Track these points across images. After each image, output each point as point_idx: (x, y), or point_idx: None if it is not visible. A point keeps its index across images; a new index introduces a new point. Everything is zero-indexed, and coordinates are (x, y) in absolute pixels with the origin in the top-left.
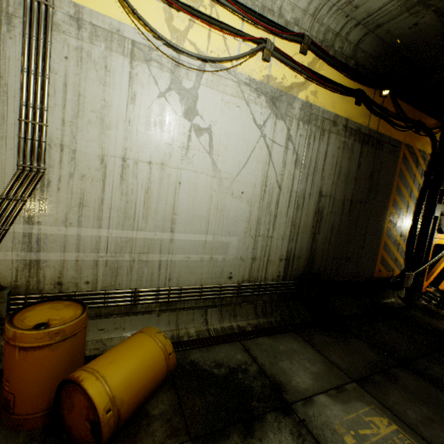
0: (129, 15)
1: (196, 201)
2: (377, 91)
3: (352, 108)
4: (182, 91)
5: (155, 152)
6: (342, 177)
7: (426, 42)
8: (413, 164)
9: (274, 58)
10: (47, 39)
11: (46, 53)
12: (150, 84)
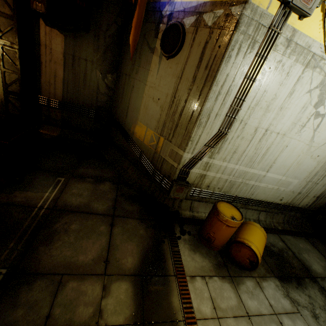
0: (324, 36)
1: (289, 157)
2: None
3: None
4: (323, 89)
5: (284, 127)
6: None
7: None
8: None
9: None
10: (267, 57)
11: (262, 66)
12: (307, 84)
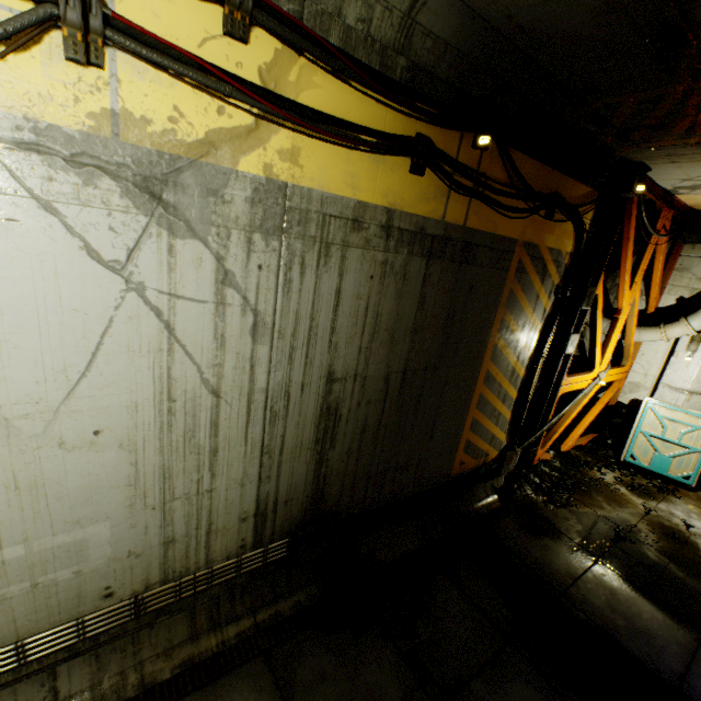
0: None
1: None
2: (466, 135)
3: (402, 182)
4: None
5: None
6: (382, 333)
7: (571, 30)
8: (537, 276)
9: (126, 52)
10: None
11: None
12: None
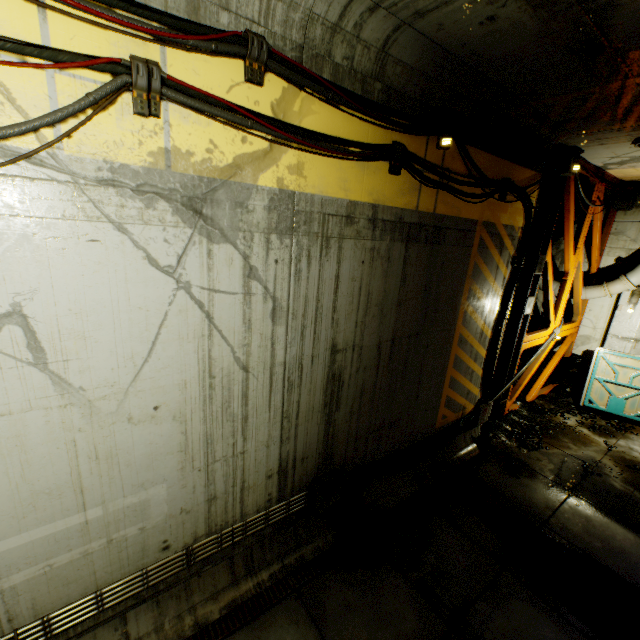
0: None
1: (33, 466)
2: (431, 138)
3: (383, 182)
4: None
5: None
6: (373, 308)
7: (514, 51)
8: (496, 250)
9: (175, 103)
10: None
11: None
12: None
